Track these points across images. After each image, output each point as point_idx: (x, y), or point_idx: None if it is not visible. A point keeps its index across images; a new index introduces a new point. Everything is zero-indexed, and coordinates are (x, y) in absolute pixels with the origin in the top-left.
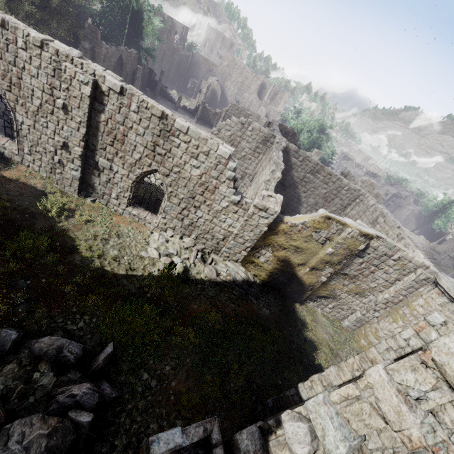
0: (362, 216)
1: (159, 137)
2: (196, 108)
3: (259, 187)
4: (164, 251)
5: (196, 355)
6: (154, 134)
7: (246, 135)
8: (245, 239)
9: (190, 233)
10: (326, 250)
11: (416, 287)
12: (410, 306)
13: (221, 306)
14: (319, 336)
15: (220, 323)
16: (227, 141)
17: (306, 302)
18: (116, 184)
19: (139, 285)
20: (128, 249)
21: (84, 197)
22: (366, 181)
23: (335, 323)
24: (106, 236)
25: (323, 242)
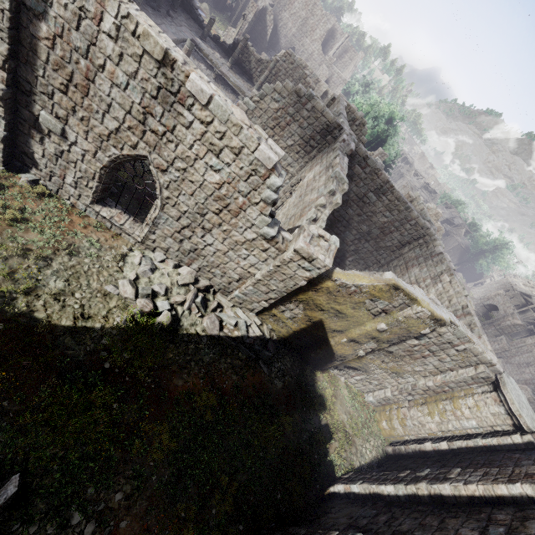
0: (422, 263)
1: (154, 101)
2: (233, 43)
3: (305, 209)
4: (145, 288)
5: (167, 468)
6: (145, 91)
7: (300, 116)
8: (270, 288)
9: (191, 261)
10: (378, 324)
11: (469, 383)
12: (455, 403)
13: (219, 379)
14: (337, 419)
15: (213, 409)
16: (270, 117)
17: (329, 368)
18: (74, 164)
19: (93, 347)
20: (85, 278)
21: (15, 171)
22: (432, 209)
23: (358, 397)
24: (47, 252)
25: (377, 314)
